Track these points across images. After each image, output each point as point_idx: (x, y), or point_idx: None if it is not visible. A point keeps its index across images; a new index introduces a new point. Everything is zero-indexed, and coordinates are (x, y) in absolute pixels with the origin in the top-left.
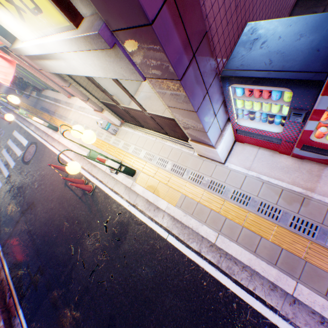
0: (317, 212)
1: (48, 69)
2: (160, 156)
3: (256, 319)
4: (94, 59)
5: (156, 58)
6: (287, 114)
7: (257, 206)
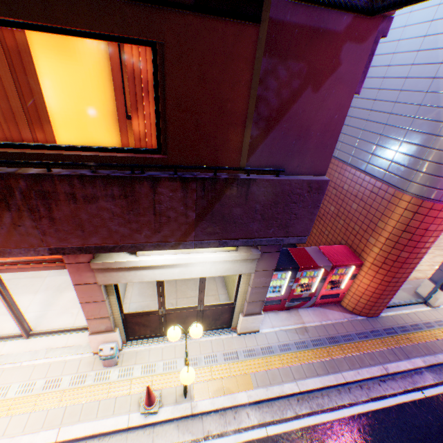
0: (314, 331)
1: (122, 279)
2: (204, 353)
3: (353, 421)
4: (228, 264)
5: (271, 261)
6: (287, 282)
7: (295, 346)
